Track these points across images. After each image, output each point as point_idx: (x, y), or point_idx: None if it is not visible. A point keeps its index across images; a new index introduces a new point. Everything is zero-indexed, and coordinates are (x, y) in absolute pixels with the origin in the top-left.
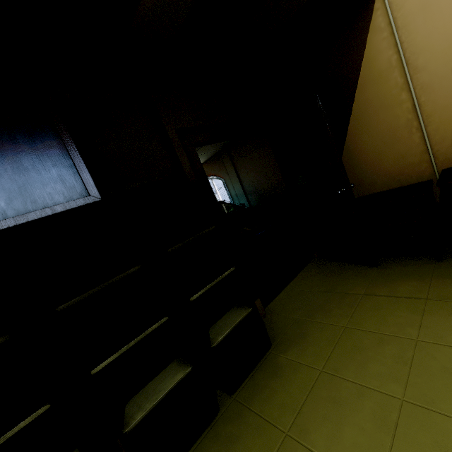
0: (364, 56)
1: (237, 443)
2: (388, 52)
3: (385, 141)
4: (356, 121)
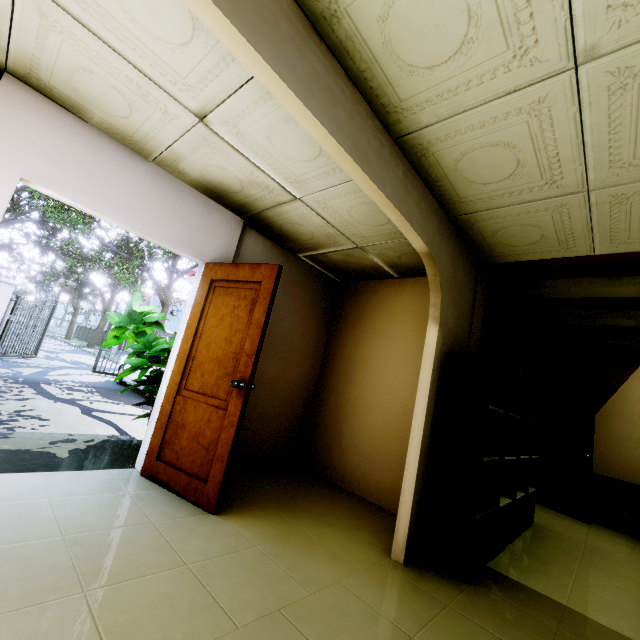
0: (623, 384)
1: (549, 548)
2: (639, 393)
3: (617, 442)
4: (600, 417)
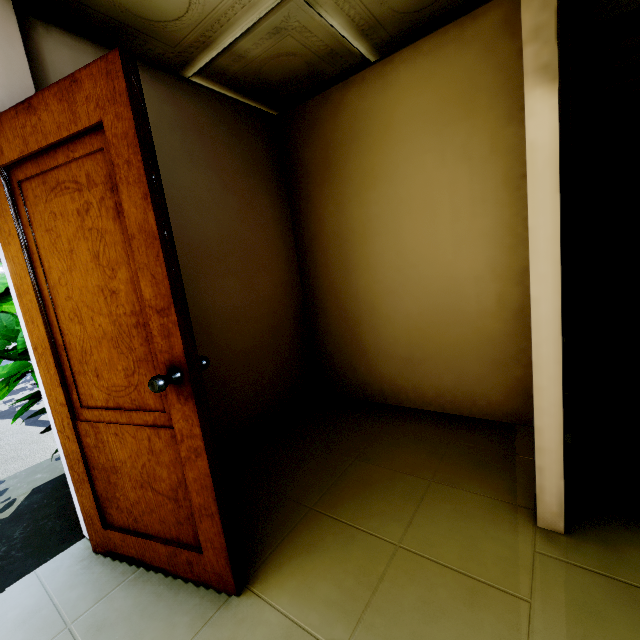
0: None
1: None
2: None
3: None
4: None
